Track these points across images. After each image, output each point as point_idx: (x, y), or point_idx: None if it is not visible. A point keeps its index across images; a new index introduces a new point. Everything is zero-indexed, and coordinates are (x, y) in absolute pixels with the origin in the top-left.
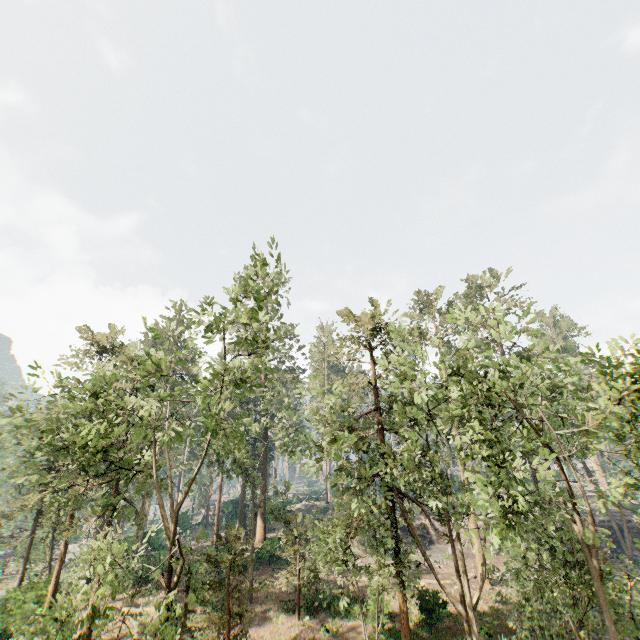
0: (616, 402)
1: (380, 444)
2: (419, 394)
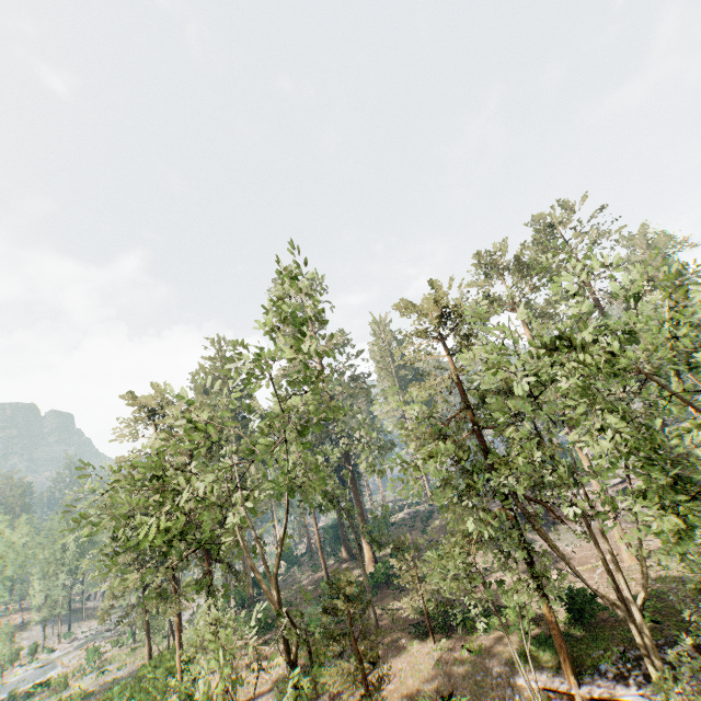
0: None
1: (479, 445)
2: (520, 386)
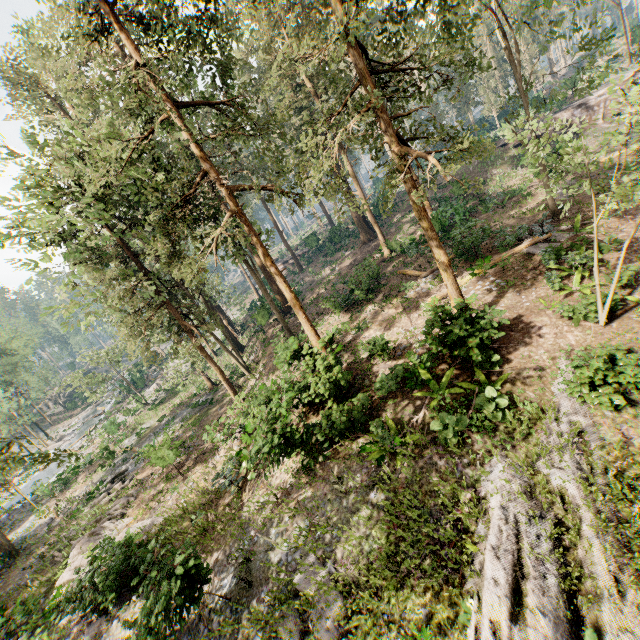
0: None
1: None
2: None
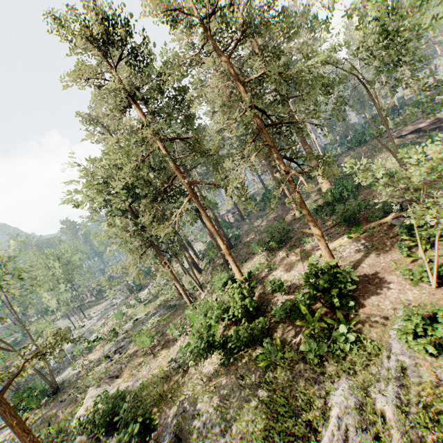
0: None
1: None
2: None
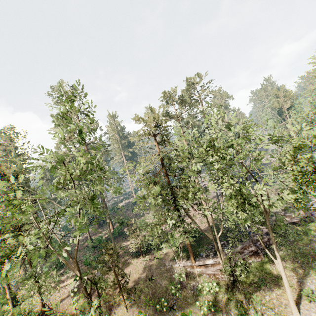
0: (292, 160)
1: (167, 183)
2: (195, 166)
